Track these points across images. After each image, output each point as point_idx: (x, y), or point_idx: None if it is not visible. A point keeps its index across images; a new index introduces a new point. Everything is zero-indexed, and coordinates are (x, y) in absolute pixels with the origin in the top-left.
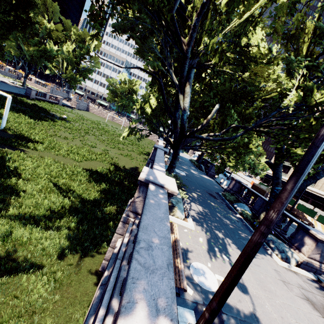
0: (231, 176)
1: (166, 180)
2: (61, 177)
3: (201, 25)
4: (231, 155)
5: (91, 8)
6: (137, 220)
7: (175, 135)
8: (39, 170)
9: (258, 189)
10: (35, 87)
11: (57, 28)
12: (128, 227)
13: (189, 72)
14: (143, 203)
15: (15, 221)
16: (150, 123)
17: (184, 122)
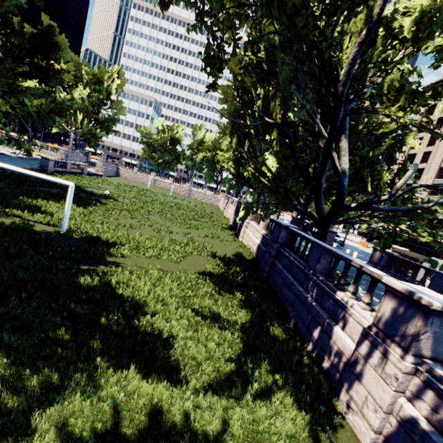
0: (341, 240)
1: (439, 296)
2: (187, 296)
3: (361, 57)
4: (401, 223)
5: (206, 51)
6: (437, 370)
7: (319, 207)
8: (157, 291)
9: (403, 257)
10: (42, 154)
11: (68, 69)
12: (437, 384)
13: (343, 120)
14: (431, 340)
15: (223, 397)
16: (274, 193)
17: (343, 190)
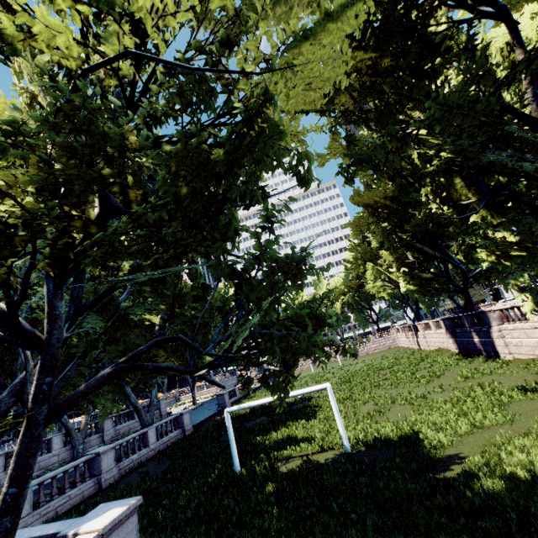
0: None
1: None
2: None
3: None
4: None
5: (396, 185)
6: None
7: None
8: None
9: None
10: (201, 397)
11: None
12: None
13: None
14: None
15: None
16: None
17: None
